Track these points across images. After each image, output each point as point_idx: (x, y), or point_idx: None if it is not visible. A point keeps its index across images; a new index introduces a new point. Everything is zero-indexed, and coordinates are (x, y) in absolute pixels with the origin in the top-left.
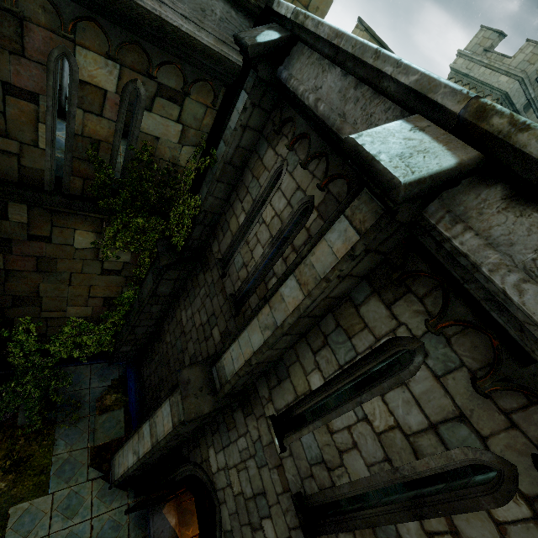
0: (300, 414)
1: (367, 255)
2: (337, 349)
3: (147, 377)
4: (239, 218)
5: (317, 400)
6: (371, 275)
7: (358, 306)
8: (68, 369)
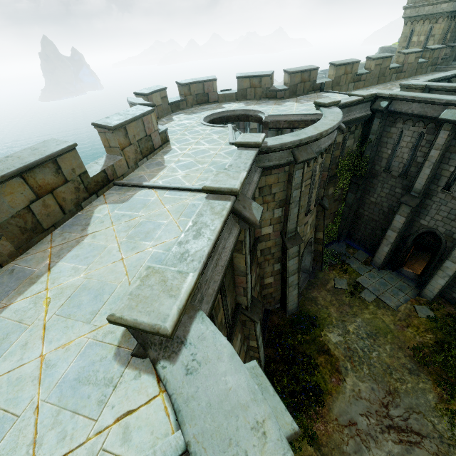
0: (450, 183)
1: (452, 134)
2: (454, 158)
3: (360, 236)
4: (387, 152)
5: (455, 173)
6: (454, 137)
7: (454, 145)
8: (328, 248)
